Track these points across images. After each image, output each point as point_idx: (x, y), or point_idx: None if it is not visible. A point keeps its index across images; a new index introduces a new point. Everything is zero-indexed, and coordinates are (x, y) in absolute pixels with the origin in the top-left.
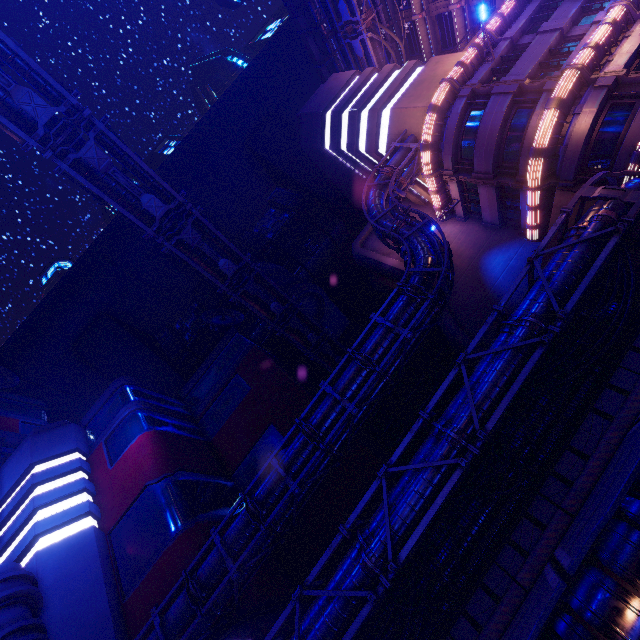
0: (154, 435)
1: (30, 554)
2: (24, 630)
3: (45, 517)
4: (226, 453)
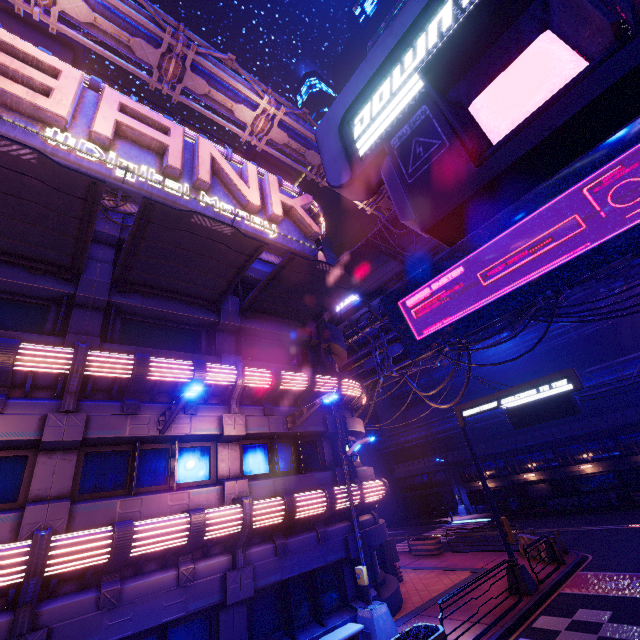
0: None
1: None
2: None
3: None
4: None
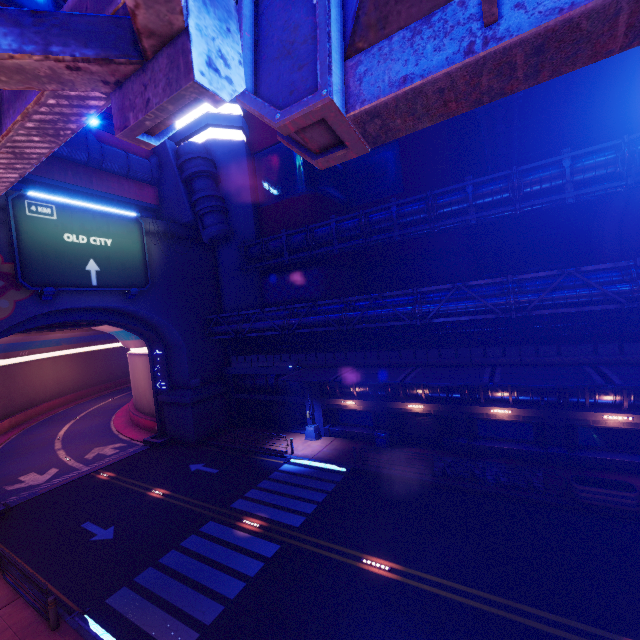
0: None
1: (203, 135)
2: (217, 198)
3: (213, 112)
4: None
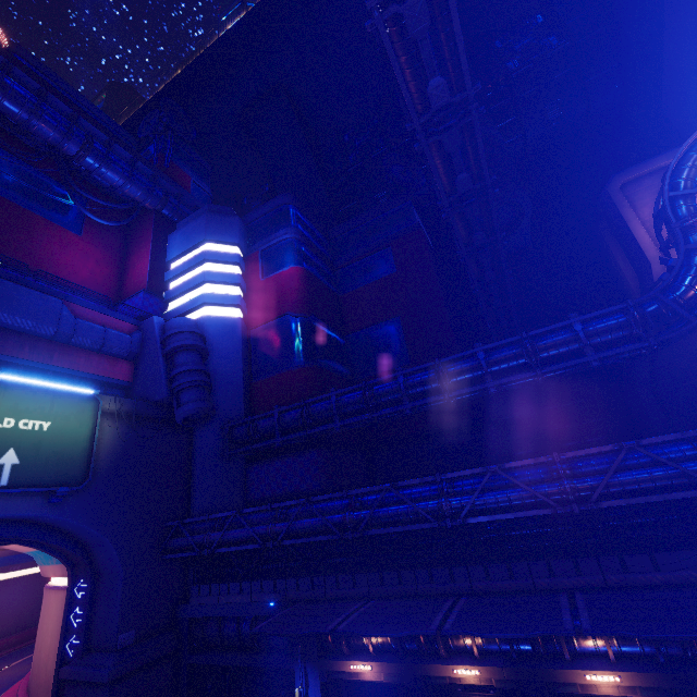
0: (303, 273)
1: (198, 312)
2: (201, 372)
3: (211, 292)
4: (349, 315)
